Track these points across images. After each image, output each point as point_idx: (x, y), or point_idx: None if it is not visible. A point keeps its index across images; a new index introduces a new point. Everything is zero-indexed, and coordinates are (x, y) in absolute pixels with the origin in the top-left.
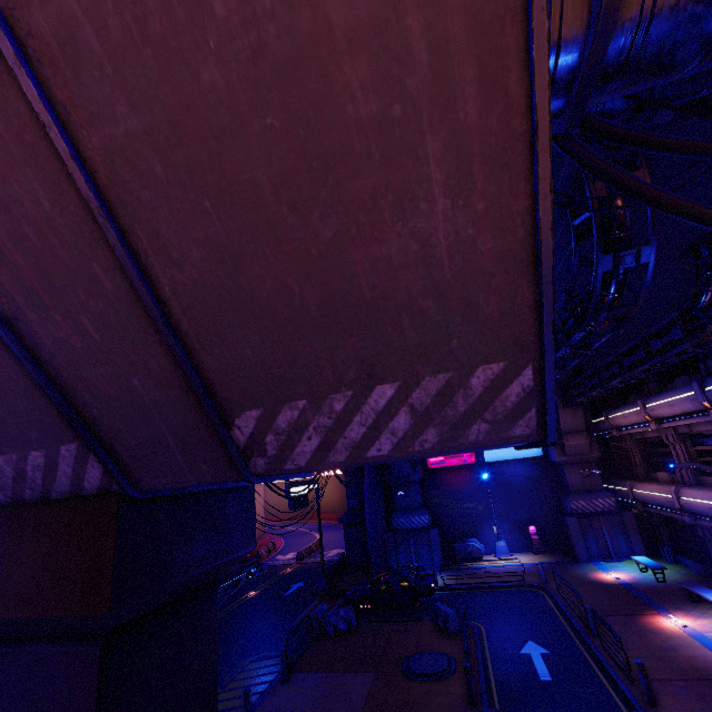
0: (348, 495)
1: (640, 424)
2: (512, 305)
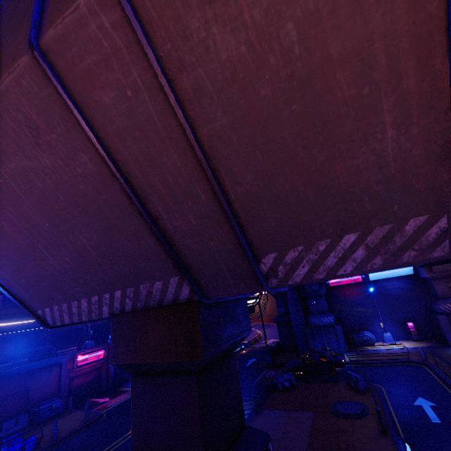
0: (277, 305)
1: None
2: (434, 182)
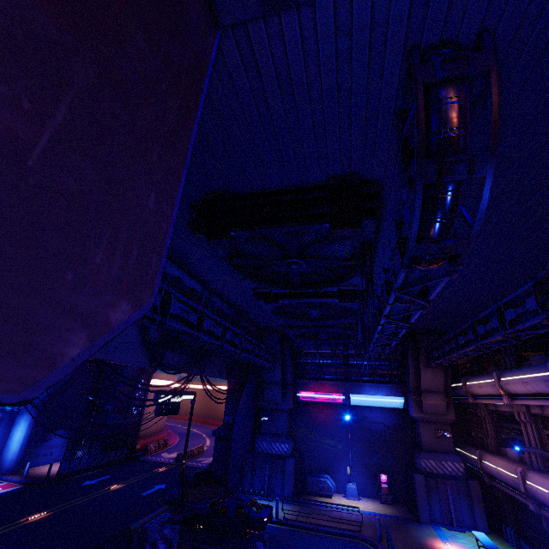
0: (226, 411)
1: (494, 396)
2: None
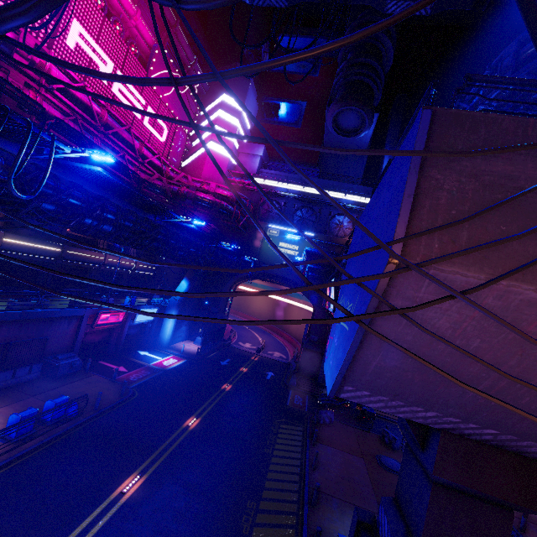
0: (312, 332)
1: None
2: None
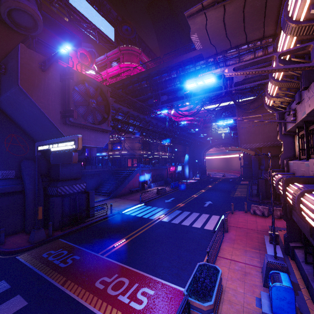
0: (244, 160)
1: None
2: None
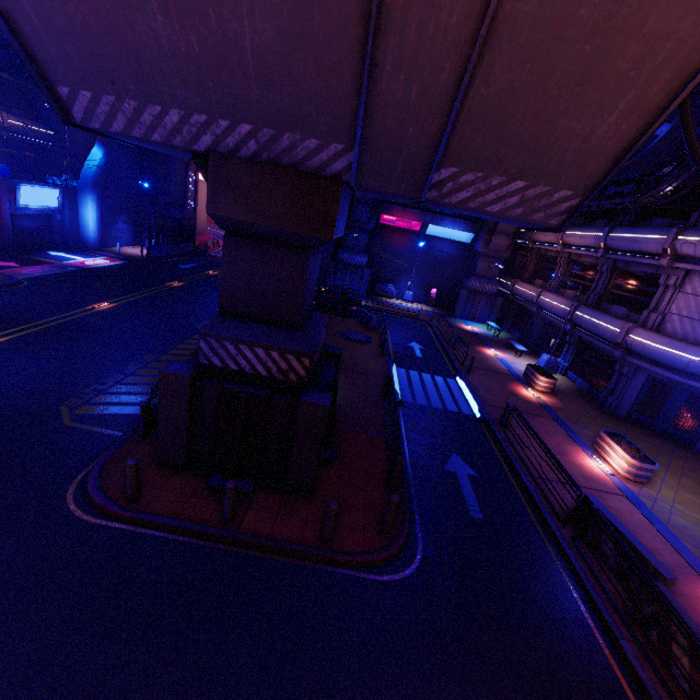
0: None
1: (551, 244)
2: (597, 171)
